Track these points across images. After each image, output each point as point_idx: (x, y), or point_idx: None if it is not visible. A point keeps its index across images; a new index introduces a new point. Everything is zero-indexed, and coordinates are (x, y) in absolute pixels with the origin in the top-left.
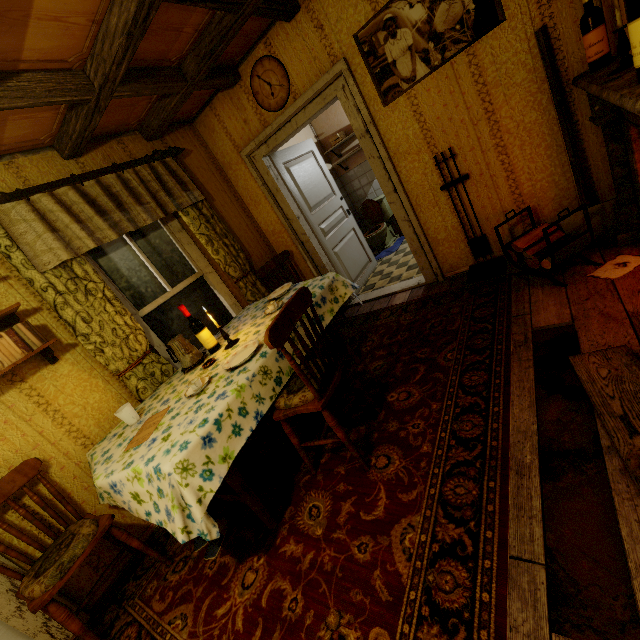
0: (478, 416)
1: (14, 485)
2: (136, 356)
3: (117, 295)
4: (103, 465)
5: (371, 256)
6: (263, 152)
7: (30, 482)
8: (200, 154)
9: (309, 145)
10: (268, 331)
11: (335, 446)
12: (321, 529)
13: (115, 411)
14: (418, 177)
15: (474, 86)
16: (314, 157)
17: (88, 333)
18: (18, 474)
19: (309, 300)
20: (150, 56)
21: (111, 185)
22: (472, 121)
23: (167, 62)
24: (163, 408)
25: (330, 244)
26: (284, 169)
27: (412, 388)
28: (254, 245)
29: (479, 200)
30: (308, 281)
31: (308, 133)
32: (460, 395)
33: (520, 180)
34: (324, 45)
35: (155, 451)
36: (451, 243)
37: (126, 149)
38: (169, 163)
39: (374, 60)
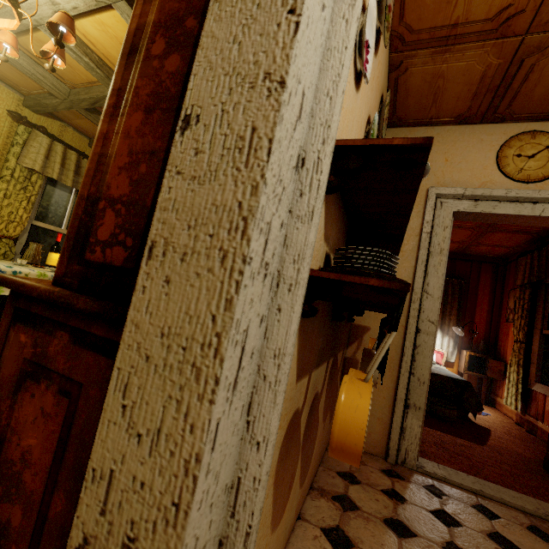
0: None
1: None
2: (4, 233)
3: (35, 204)
4: None
5: None
6: None
7: None
8: None
9: None
10: None
11: None
12: None
13: None
14: None
15: None
16: None
17: None
18: None
19: None
20: None
21: None
22: None
23: None
24: None
25: None
26: None
27: None
28: None
29: None
30: None
31: None
32: None
33: None
34: None
35: None
36: None
37: None
38: None
39: None
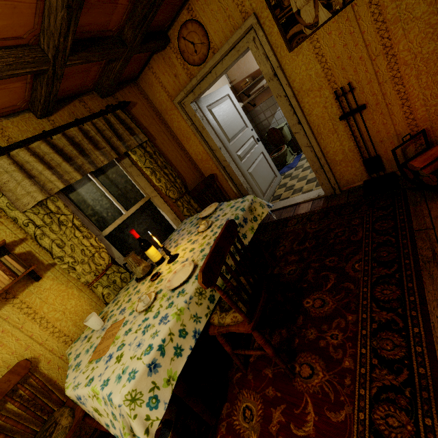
0: (398, 335)
1: (10, 384)
2: (101, 269)
3: (85, 221)
4: (73, 372)
5: (276, 172)
6: (190, 99)
7: (24, 376)
8: (143, 104)
9: (226, 90)
10: (201, 273)
11: (261, 346)
12: (255, 435)
13: (87, 312)
14: (319, 110)
15: (373, 24)
16: (230, 99)
17: (62, 256)
18: (12, 374)
19: (235, 231)
20: (94, 28)
21: (74, 136)
22: (370, 57)
23: (109, 32)
24: (120, 318)
25: (245, 166)
26: (207, 111)
27: (325, 296)
28: (187, 171)
29: (374, 126)
30: (231, 202)
31: (224, 80)
32: (374, 309)
33: (414, 106)
34: (236, 4)
35: (110, 372)
36: (347, 163)
37: (86, 106)
38: (119, 114)
39: (280, 12)
